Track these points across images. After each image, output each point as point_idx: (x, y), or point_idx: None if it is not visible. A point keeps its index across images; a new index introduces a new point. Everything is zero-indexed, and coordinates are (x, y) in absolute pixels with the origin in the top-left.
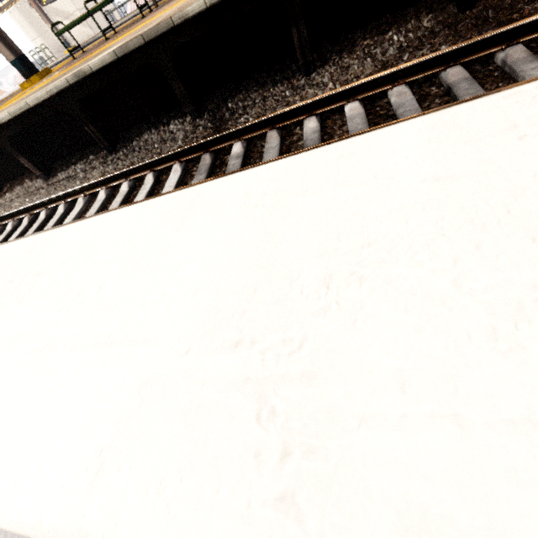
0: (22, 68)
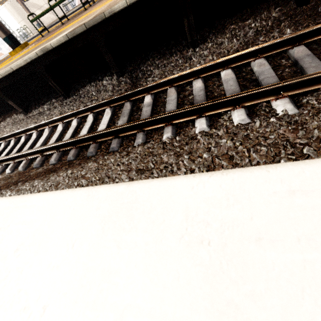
0: (10, 42)
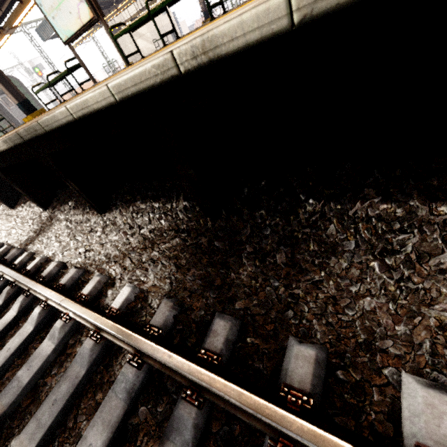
0: (23, 109)
